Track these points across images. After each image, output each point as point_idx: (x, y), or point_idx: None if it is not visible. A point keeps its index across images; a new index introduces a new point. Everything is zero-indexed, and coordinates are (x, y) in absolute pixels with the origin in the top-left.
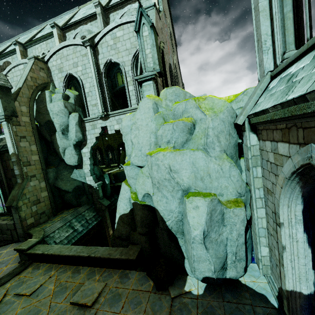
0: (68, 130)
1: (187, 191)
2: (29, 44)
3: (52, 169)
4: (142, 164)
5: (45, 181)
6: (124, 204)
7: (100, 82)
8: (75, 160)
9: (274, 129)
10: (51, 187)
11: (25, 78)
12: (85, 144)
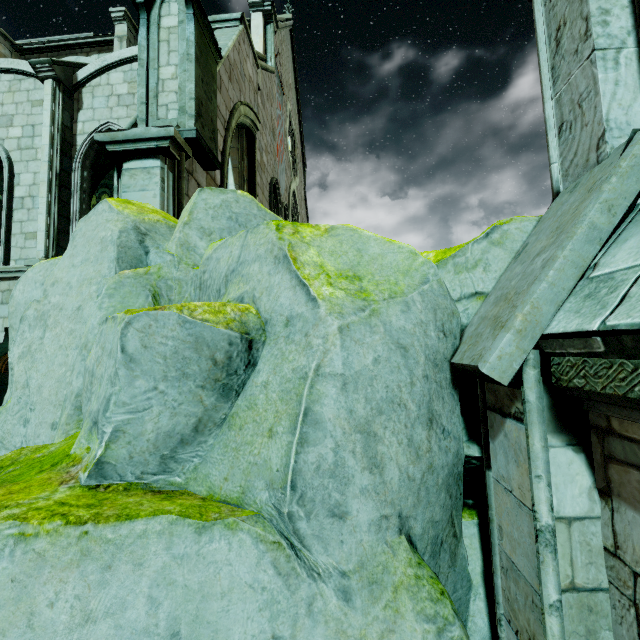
0: None
1: None
2: None
3: None
4: None
5: None
6: None
7: (63, 176)
8: None
9: None
10: None
11: None
12: None
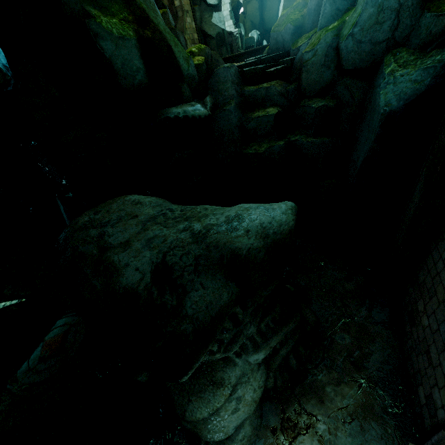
0: None
1: None
2: None
3: (197, 7)
4: None
5: (194, 21)
6: None
7: None
8: None
9: None
10: (199, 31)
11: None
12: None
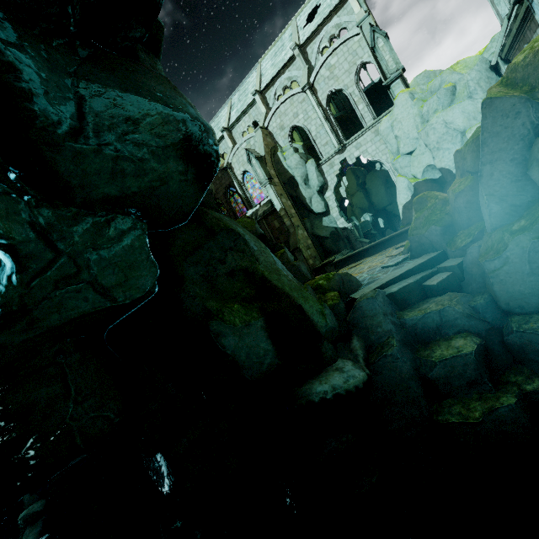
0: (308, 179)
1: (465, 132)
2: (233, 124)
3: (307, 219)
4: (413, 148)
5: (306, 231)
6: (404, 195)
7: (326, 118)
8: (322, 206)
9: (516, 52)
10: (311, 237)
11: (263, 147)
12: (327, 188)
